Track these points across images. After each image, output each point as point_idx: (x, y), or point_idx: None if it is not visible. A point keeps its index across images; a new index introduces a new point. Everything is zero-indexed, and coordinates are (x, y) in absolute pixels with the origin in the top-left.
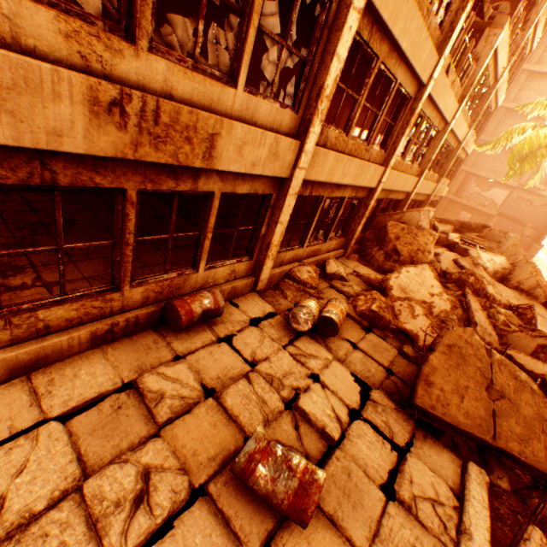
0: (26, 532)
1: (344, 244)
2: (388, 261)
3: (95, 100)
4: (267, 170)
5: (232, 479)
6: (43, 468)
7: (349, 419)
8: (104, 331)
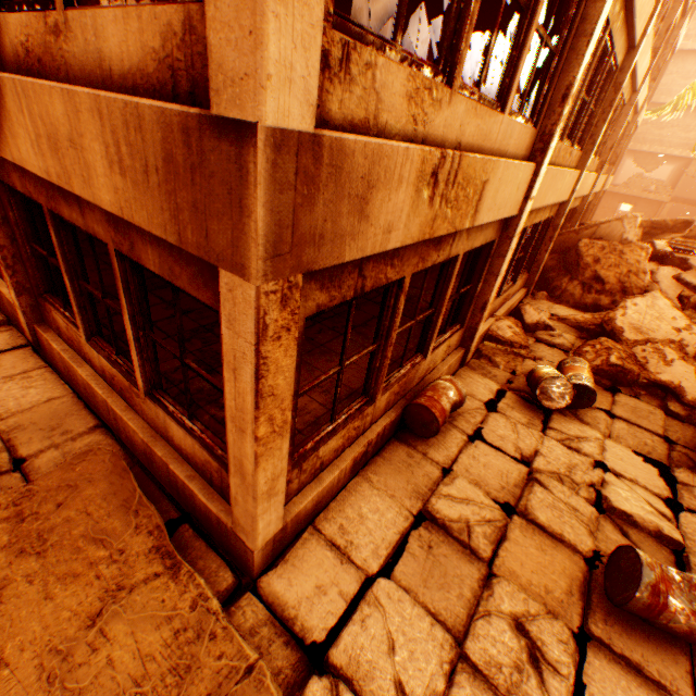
0: None
1: (525, 280)
2: (588, 294)
3: (421, 175)
4: (505, 211)
5: (608, 615)
6: (411, 639)
7: (672, 512)
8: (361, 454)
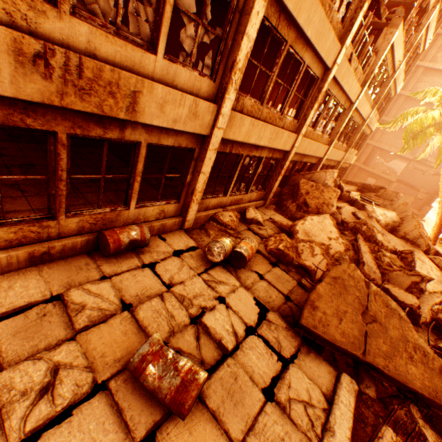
0: None
1: (264, 196)
2: (299, 212)
3: (19, 51)
4: (189, 127)
5: (131, 378)
6: None
7: (245, 334)
8: (41, 252)
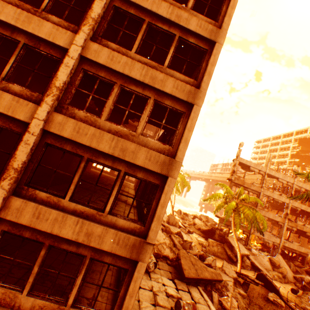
0: None
1: None
2: None
3: None
4: None
5: None
6: None
7: (177, 291)
8: None
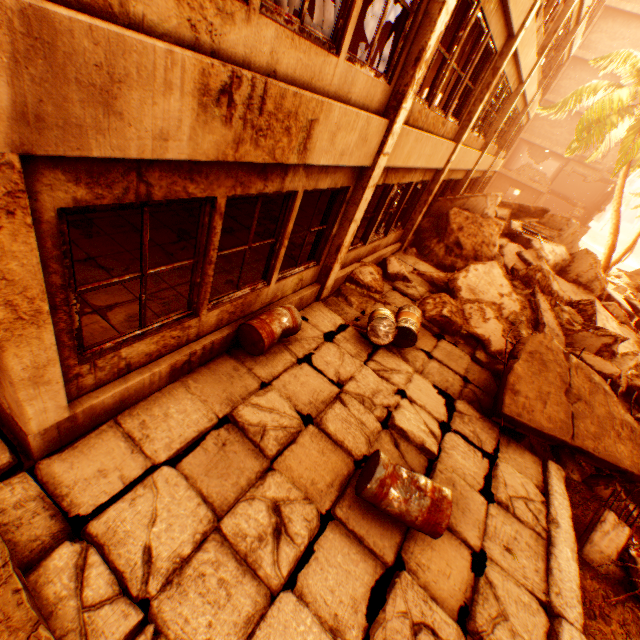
0: (182, 575)
1: (401, 236)
2: (449, 256)
3: (205, 88)
4: (353, 159)
5: (354, 502)
6: (174, 515)
7: (441, 432)
8: (182, 362)
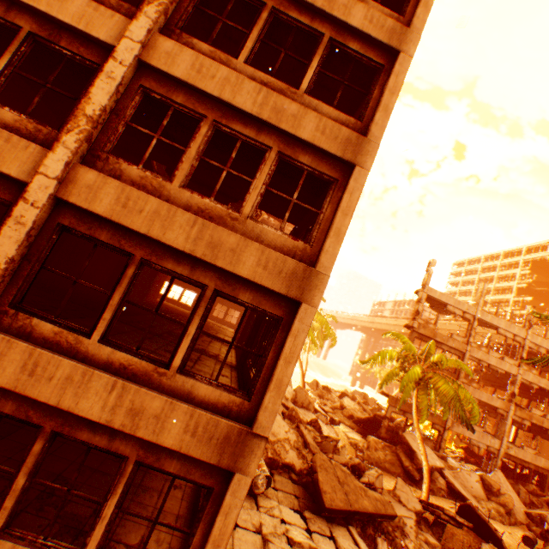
0: None
1: None
2: None
3: None
4: None
5: None
6: None
7: (310, 534)
8: None
